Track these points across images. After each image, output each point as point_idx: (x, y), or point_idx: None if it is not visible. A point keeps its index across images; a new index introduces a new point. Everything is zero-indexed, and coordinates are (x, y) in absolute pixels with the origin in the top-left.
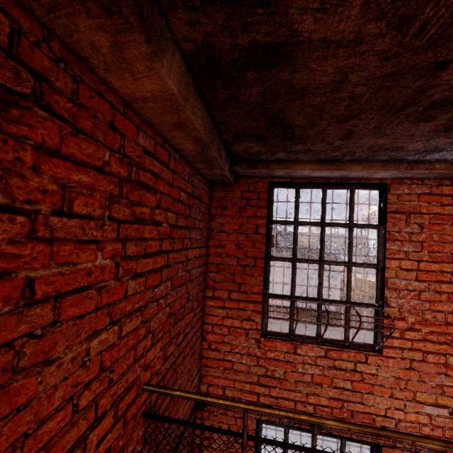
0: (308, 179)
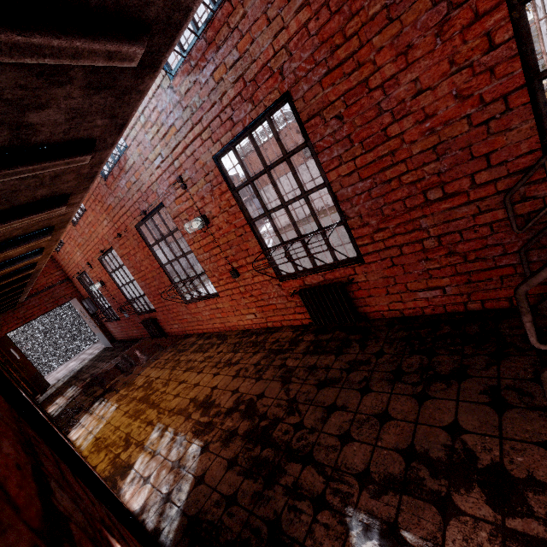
0: None
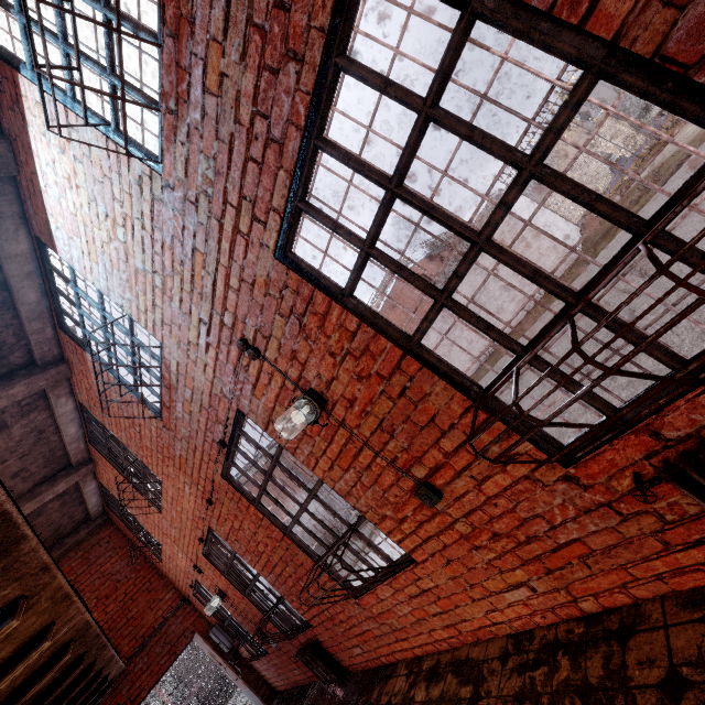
0: (103, 497)
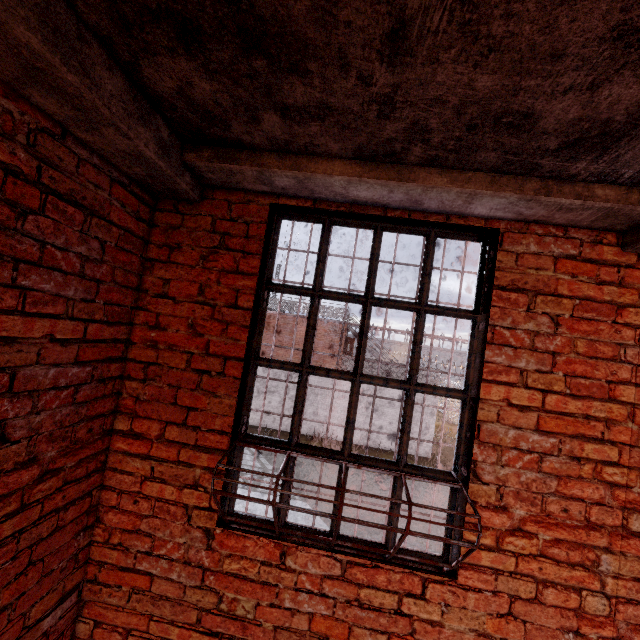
0: (348, 206)
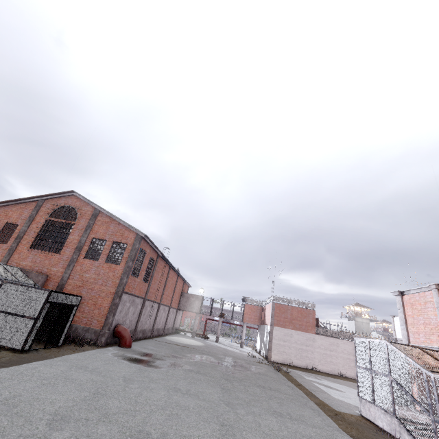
0: None
